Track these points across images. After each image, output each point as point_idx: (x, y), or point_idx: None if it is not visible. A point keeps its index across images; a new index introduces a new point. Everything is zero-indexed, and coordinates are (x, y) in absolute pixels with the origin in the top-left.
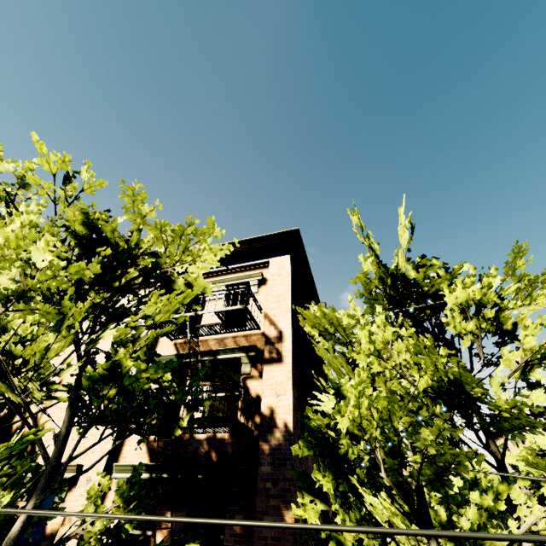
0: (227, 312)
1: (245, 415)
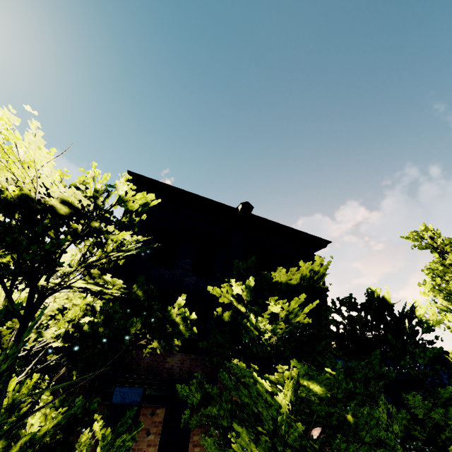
0: None
1: None
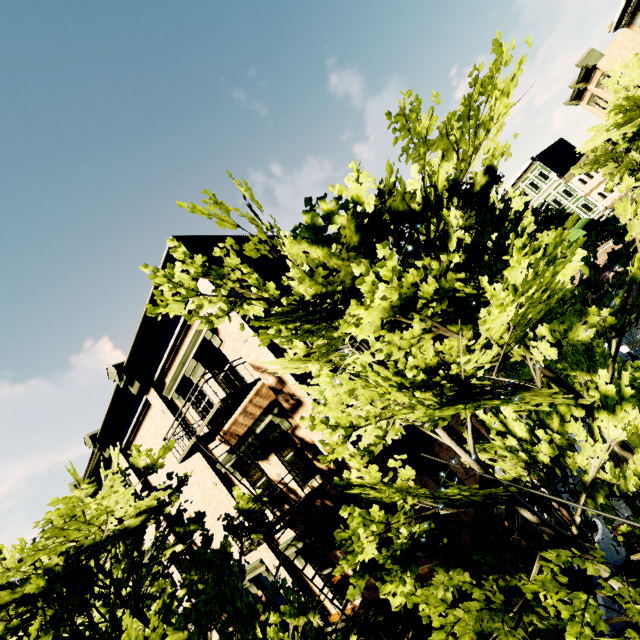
0: (216, 413)
1: (316, 480)
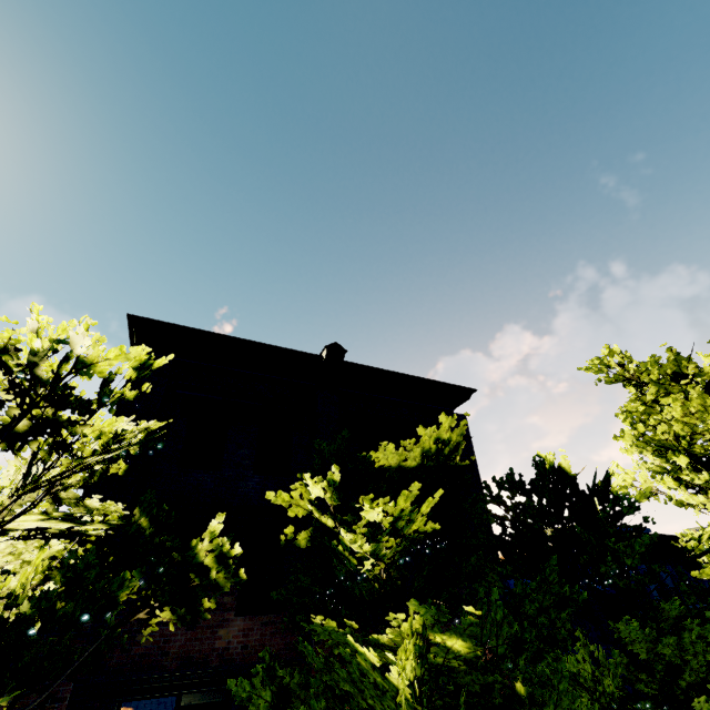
0: None
1: None
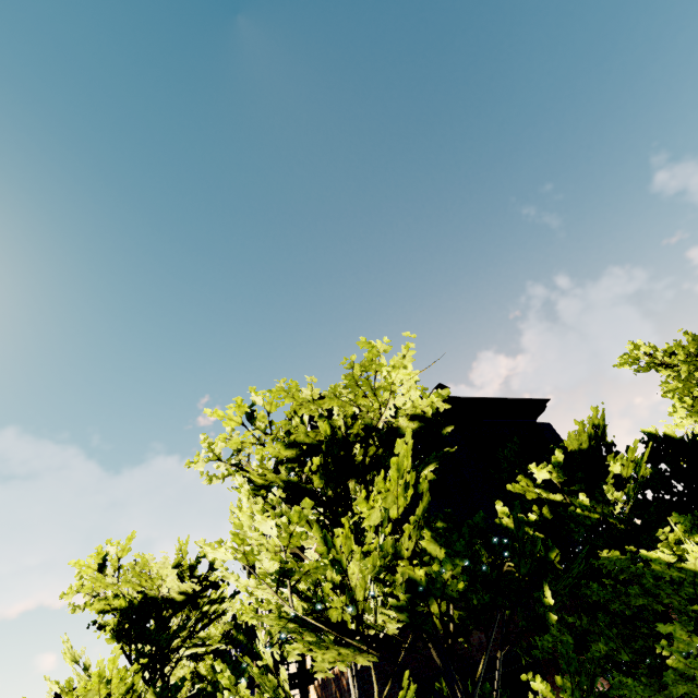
0: None
1: None
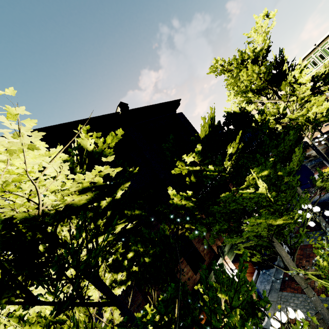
0: None
1: None
